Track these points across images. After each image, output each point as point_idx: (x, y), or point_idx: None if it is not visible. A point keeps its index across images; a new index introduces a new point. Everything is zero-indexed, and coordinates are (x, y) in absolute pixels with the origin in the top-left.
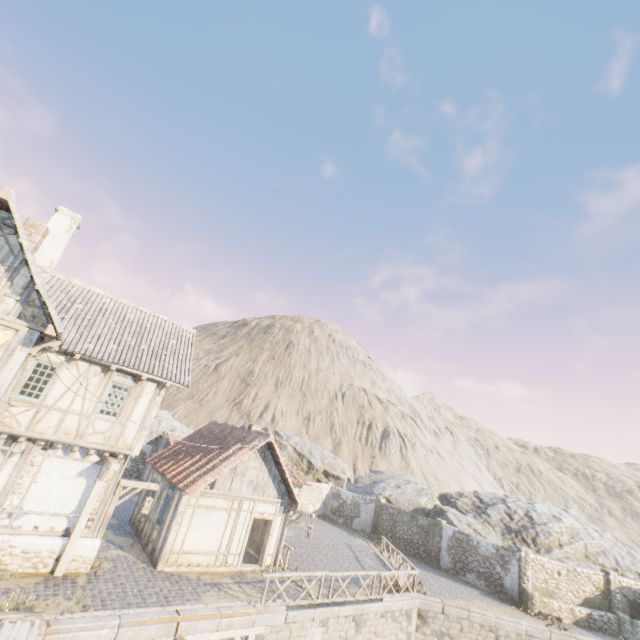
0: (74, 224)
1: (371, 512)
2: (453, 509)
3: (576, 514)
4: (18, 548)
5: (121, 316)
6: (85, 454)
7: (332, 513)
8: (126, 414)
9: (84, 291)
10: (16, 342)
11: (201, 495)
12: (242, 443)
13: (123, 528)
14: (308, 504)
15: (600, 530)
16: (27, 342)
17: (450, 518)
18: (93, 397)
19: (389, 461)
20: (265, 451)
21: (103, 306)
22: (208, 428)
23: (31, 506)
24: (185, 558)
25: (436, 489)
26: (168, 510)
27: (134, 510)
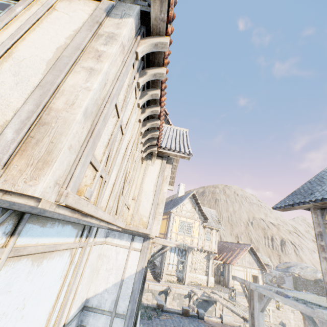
0: (184, 187)
1: (291, 281)
2: None
3: None
4: (198, 278)
5: None
6: (204, 252)
7: (269, 281)
8: (211, 240)
9: None
10: (200, 224)
11: (234, 265)
12: (240, 248)
13: None
14: None
15: None
16: (201, 224)
17: None
18: (203, 235)
19: (289, 257)
20: (249, 250)
21: None
22: (219, 243)
23: (197, 266)
24: (235, 286)
25: None
26: (224, 270)
27: None
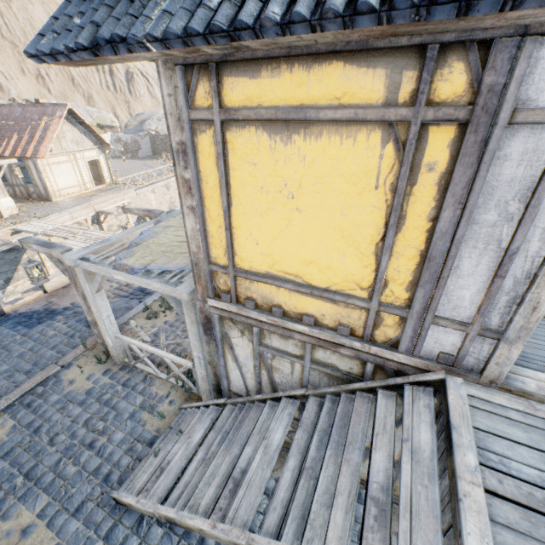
0: None
1: (148, 143)
2: None
3: None
4: None
5: None
6: None
7: (121, 153)
8: None
9: None
10: None
11: (48, 158)
12: (47, 116)
13: None
14: None
15: None
16: None
17: None
18: None
19: (143, 103)
20: (68, 117)
21: None
22: None
23: None
24: (64, 192)
25: None
26: (31, 174)
27: None
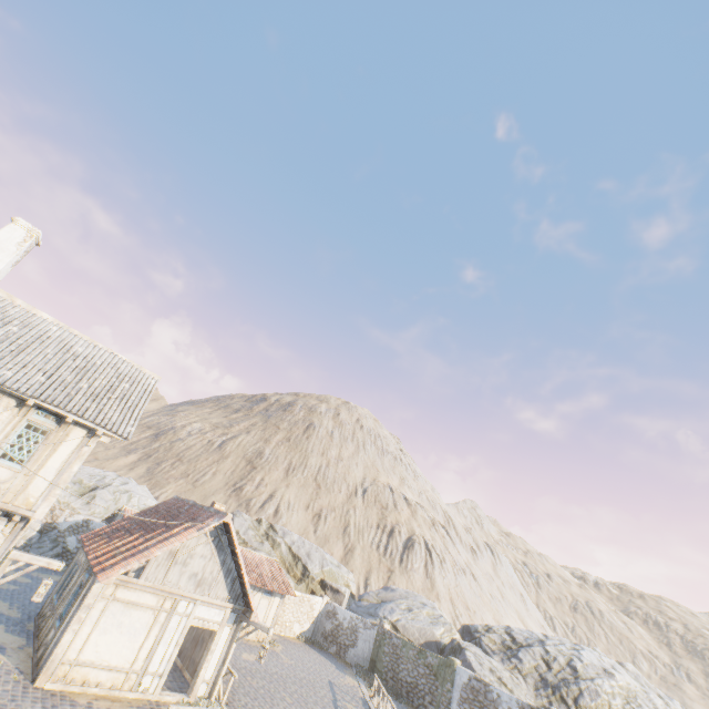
0: (30, 238)
1: (371, 641)
2: (476, 647)
3: (635, 670)
4: None
5: (65, 347)
6: None
7: (323, 638)
8: (37, 463)
9: (27, 314)
10: None
11: (121, 585)
12: (193, 522)
13: (22, 624)
14: (294, 622)
15: (666, 696)
16: None
17: (469, 658)
18: None
19: (410, 578)
20: (221, 536)
21: (45, 333)
22: (167, 503)
23: None
24: (80, 673)
25: (465, 621)
26: (74, 601)
27: (46, 601)
